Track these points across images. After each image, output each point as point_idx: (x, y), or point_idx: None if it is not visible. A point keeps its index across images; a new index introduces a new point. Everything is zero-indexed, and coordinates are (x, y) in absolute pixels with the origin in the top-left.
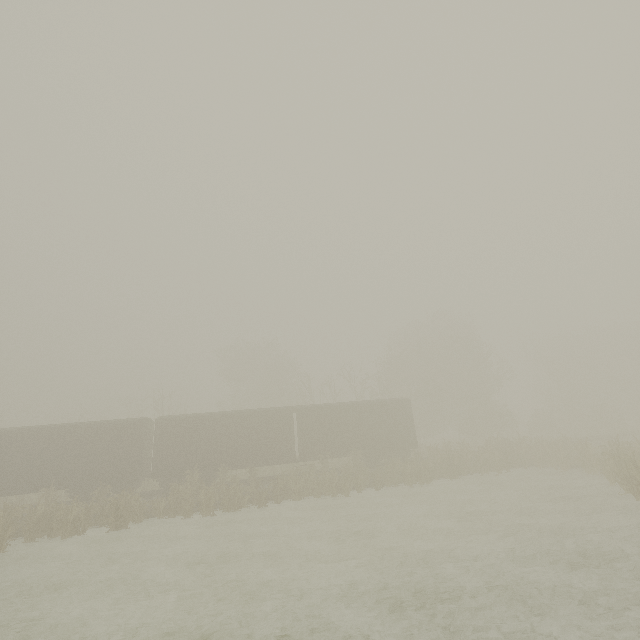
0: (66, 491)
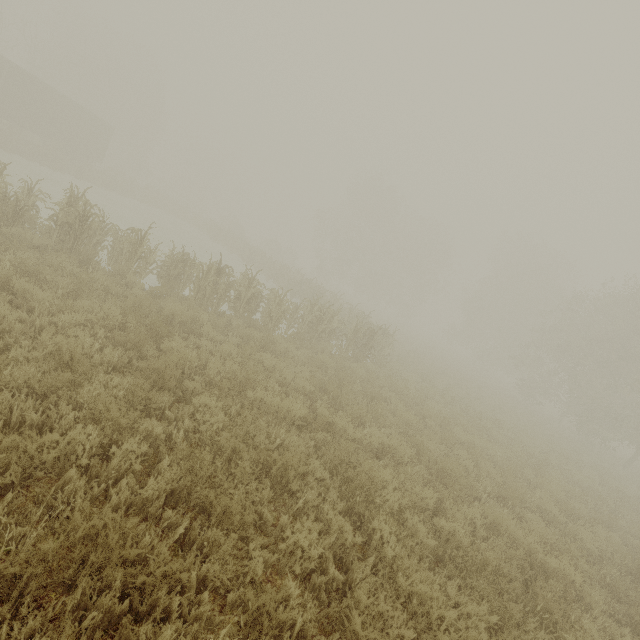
0: None
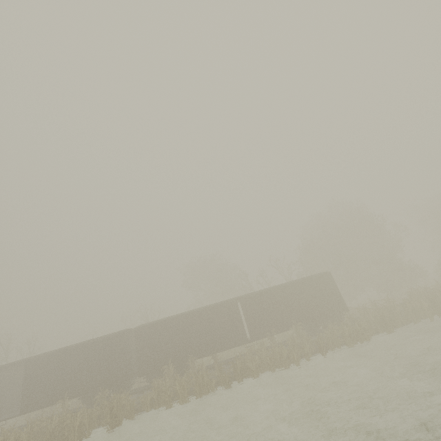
0: (79, 398)
